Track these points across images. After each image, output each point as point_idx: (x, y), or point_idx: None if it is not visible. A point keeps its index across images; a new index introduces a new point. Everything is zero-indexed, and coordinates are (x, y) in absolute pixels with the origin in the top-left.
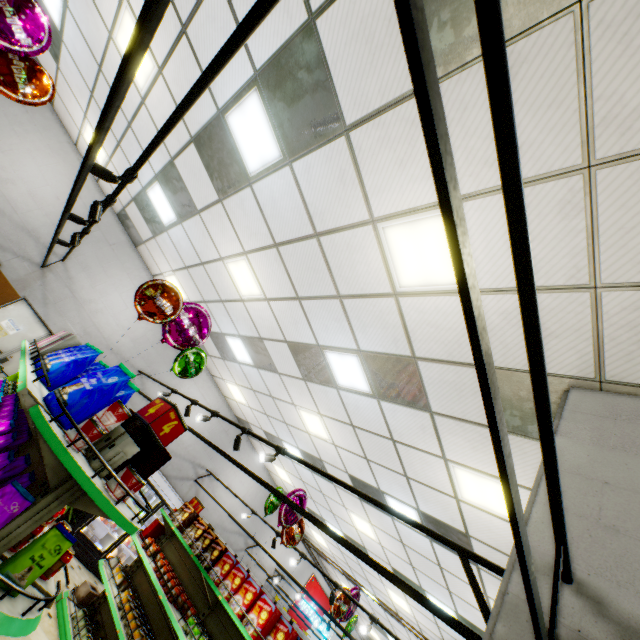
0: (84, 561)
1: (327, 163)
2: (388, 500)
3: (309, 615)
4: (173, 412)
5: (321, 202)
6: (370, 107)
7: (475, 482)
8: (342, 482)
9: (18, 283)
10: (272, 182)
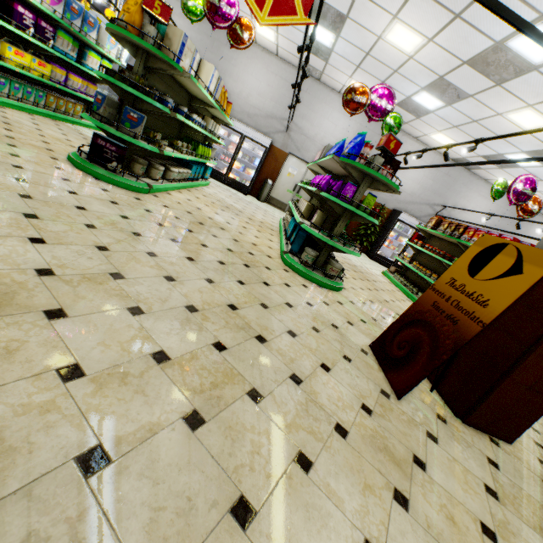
0: (386, 267)
1: None
2: None
3: None
4: (391, 137)
5: None
6: None
7: None
8: (531, 130)
9: (282, 147)
10: None
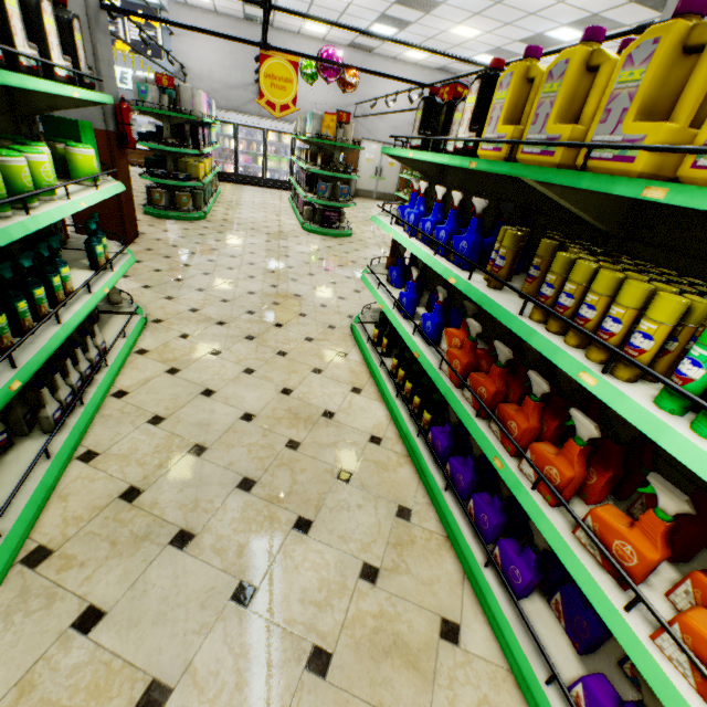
0: None
1: None
2: None
3: None
4: None
5: None
6: None
7: None
8: None
9: (354, 135)
10: None
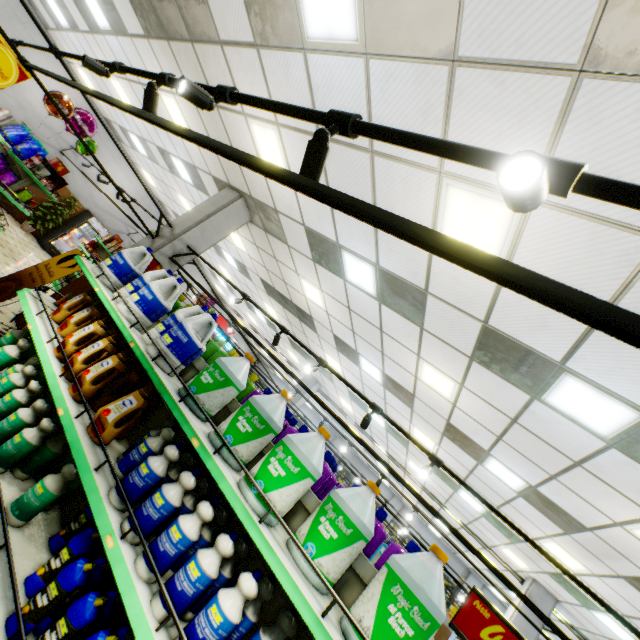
0: None
1: (130, 47)
2: (224, 252)
3: (217, 333)
4: (61, 164)
5: (136, 66)
6: (134, 32)
7: (234, 235)
8: (148, 212)
9: None
10: (112, 41)
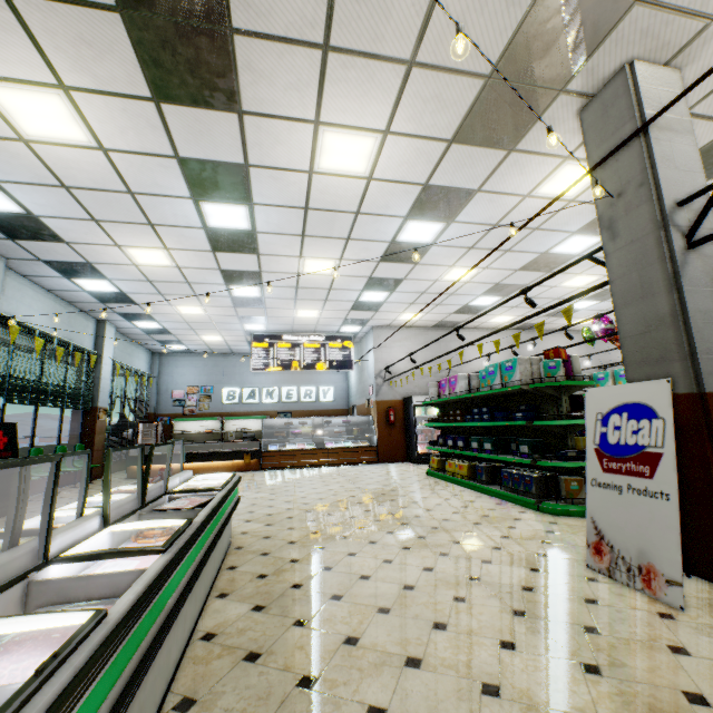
0: None
1: None
2: None
3: None
4: None
5: None
6: None
7: None
8: None
9: None
10: None
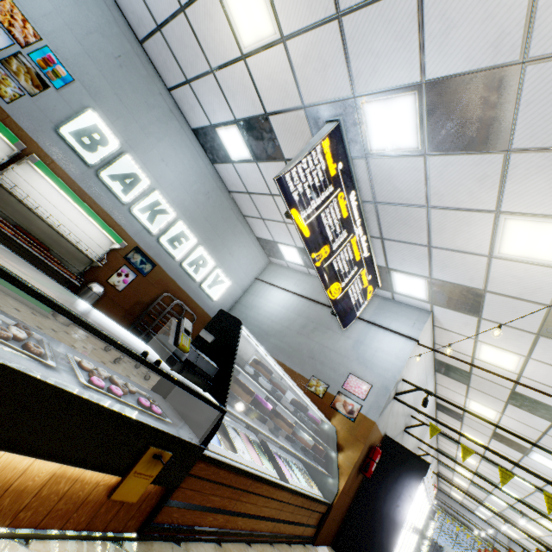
0: None
1: None
2: None
3: None
4: None
5: None
6: None
7: None
8: None
9: None
10: None
